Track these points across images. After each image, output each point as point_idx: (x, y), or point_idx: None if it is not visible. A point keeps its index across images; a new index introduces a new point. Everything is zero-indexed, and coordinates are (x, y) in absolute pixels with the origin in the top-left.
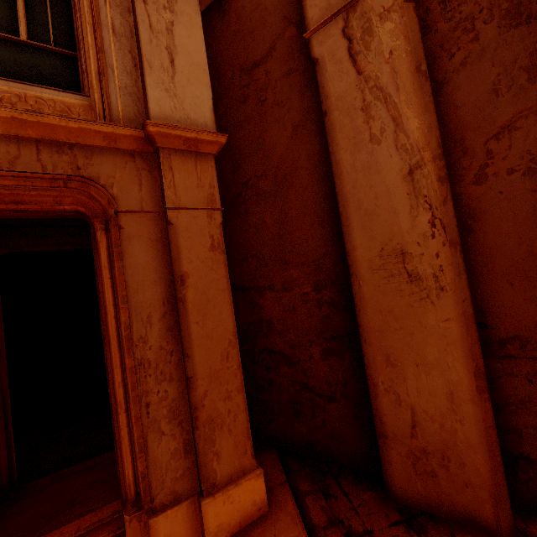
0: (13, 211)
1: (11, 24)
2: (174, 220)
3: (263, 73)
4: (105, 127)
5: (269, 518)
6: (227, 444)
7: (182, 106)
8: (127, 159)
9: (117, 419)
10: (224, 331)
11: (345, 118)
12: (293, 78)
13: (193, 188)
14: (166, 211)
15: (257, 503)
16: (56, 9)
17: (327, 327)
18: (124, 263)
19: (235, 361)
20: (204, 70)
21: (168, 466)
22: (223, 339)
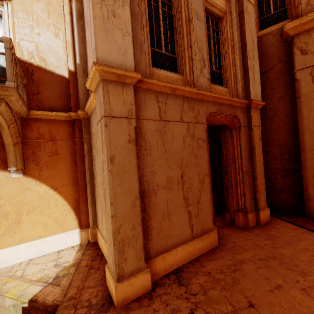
0: (215, 124)
1: (211, 65)
2: (253, 129)
3: (265, 76)
4: (242, 101)
5: (272, 221)
6: (262, 198)
7: (256, 93)
8: (241, 109)
9: (237, 187)
10: (261, 165)
11: (307, 101)
12: (280, 81)
13: (256, 119)
14: (251, 126)
15: (268, 216)
16: (218, 58)
17: (284, 168)
18: (241, 141)
19: (263, 174)
20: (259, 80)
21: (249, 202)
22: (261, 167)
